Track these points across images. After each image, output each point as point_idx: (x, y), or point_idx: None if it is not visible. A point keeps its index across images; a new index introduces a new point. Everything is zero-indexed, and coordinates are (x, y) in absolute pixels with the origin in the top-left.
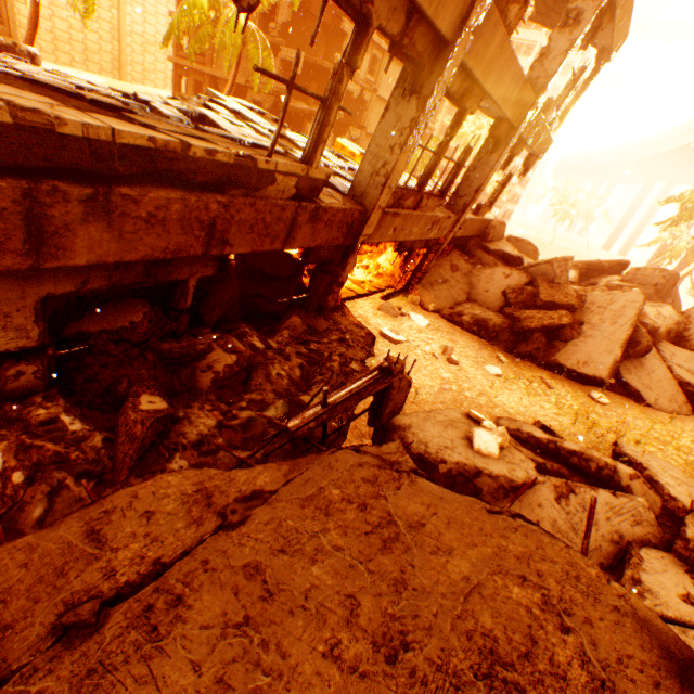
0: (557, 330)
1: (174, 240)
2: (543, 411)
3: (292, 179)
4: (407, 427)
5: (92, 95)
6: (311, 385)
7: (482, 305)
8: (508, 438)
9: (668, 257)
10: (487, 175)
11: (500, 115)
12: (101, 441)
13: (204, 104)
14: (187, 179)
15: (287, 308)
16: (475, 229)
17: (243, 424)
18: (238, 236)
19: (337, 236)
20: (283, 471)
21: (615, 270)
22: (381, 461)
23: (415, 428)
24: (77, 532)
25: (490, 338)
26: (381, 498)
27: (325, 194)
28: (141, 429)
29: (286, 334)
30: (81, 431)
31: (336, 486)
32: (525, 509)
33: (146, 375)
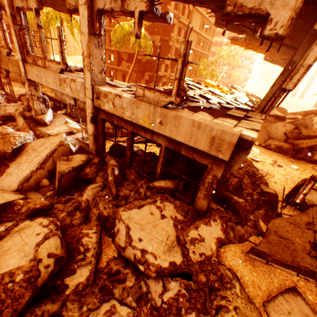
0: (312, 146)
1: None
2: None
3: None
4: None
5: (201, 105)
6: (258, 185)
7: (275, 139)
8: None
9: None
10: None
11: None
12: (230, 212)
13: (188, 87)
14: None
15: None
16: None
17: (251, 201)
18: None
19: None
20: (306, 215)
21: None
22: None
23: None
24: (276, 237)
25: (284, 153)
26: None
27: None
28: (249, 208)
29: None
30: (223, 210)
31: None
32: None
33: (223, 190)
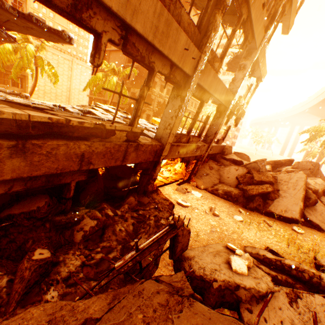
0: (267, 194)
1: (61, 163)
2: (269, 240)
3: (124, 132)
4: (192, 257)
5: (36, 105)
6: (138, 234)
7: (227, 184)
8: (251, 261)
9: (311, 156)
10: (218, 126)
11: (219, 103)
12: (5, 282)
13: (92, 107)
14: (69, 135)
15: (128, 193)
16: (218, 150)
17: (97, 262)
18: (97, 160)
19: (150, 157)
20: (108, 300)
21: (288, 163)
22: (171, 287)
23: (197, 258)
24: None
25: (234, 201)
26: (169, 320)
27: (143, 138)
28: (28, 273)
29: (126, 206)
30: None
31: (141, 311)
32: (271, 311)
33: (44, 236)
